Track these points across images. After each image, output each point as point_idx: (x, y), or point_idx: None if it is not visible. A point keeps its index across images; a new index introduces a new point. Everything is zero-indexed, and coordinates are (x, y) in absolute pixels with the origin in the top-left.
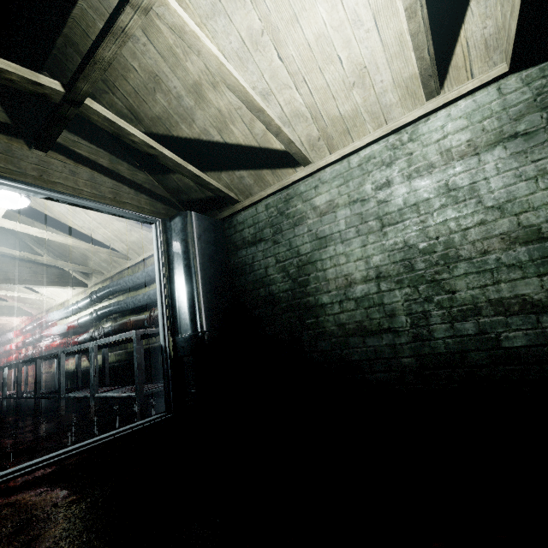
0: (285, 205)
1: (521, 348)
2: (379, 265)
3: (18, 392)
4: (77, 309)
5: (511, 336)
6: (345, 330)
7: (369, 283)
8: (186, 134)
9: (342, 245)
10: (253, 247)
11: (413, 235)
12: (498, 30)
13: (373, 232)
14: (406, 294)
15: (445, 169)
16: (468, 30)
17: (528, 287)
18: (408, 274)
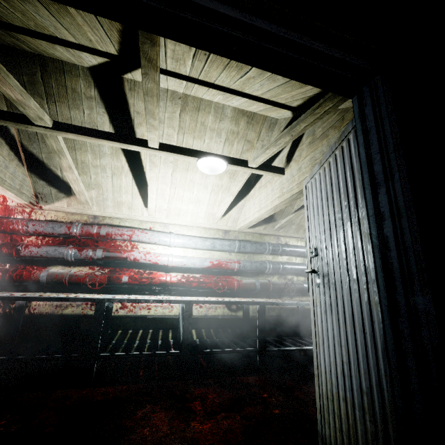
0: None
1: None
2: None
3: (189, 345)
4: (232, 249)
5: None
6: None
7: None
8: None
9: None
10: None
11: None
12: None
13: None
14: None
15: None
16: None
17: None
18: None
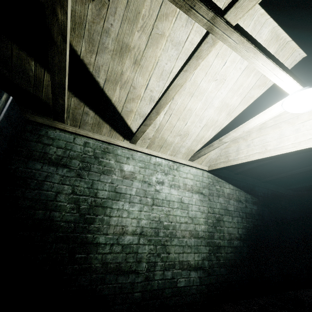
0: (102, 154)
1: (182, 287)
2: (144, 227)
3: None
4: None
5: (181, 281)
6: (107, 268)
7: (135, 236)
8: (78, 49)
9: (129, 204)
10: (53, 167)
11: (164, 216)
12: (214, 159)
13: (148, 205)
14: (150, 249)
15: (183, 191)
16: (211, 152)
17: (191, 257)
18: (155, 237)
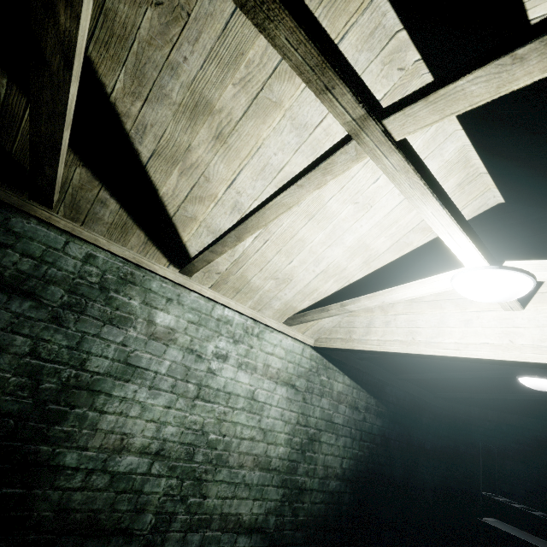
0: (118, 284)
1: None
2: (168, 440)
3: None
4: None
5: None
6: (65, 522)
7: (144, 458)
8: (109, 83)
9: (148, 391)
10: (1, 295)
11: (213, 423)
12: (328, 329)
13: (187, 397)
14: (170, 487)
15: (260, 379)
16: (325, 318)
17: (246, 507)
18: (186, 463)
